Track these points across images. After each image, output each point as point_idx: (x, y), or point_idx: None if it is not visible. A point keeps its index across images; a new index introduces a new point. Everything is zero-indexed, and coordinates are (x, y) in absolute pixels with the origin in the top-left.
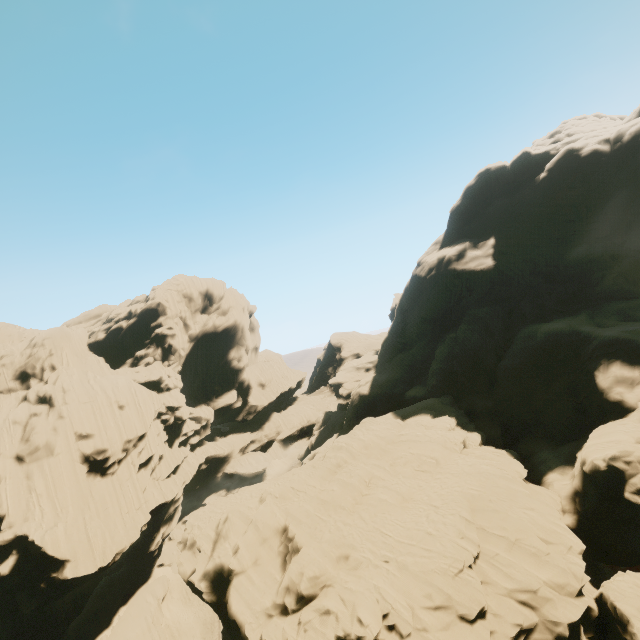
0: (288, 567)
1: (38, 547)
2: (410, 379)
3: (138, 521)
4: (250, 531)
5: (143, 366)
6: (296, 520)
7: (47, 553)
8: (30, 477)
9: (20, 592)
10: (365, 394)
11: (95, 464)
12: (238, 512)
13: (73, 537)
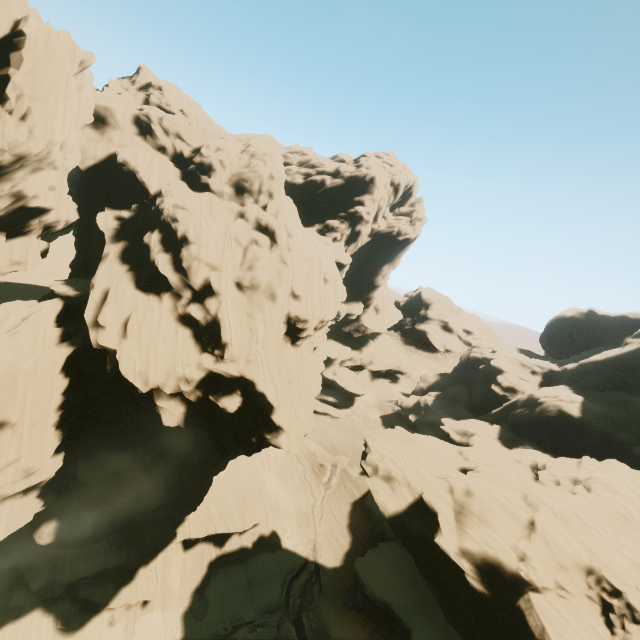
0: (622, 634)
1: (269, 404)
2: (639, 432)
3: (310, 408)
4: (540, 544)
5: (331, 240)
6: (613, 573)
7: (271, 414)
8: (250, 314)
9: (226, 431)
10: (571, 414)
11: (290, 328)
12: (493, 497)
13: (286, 406)
